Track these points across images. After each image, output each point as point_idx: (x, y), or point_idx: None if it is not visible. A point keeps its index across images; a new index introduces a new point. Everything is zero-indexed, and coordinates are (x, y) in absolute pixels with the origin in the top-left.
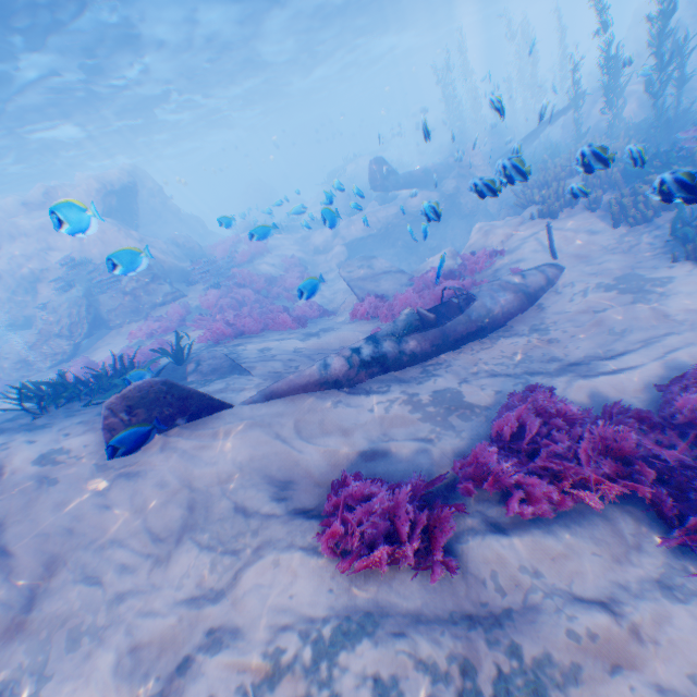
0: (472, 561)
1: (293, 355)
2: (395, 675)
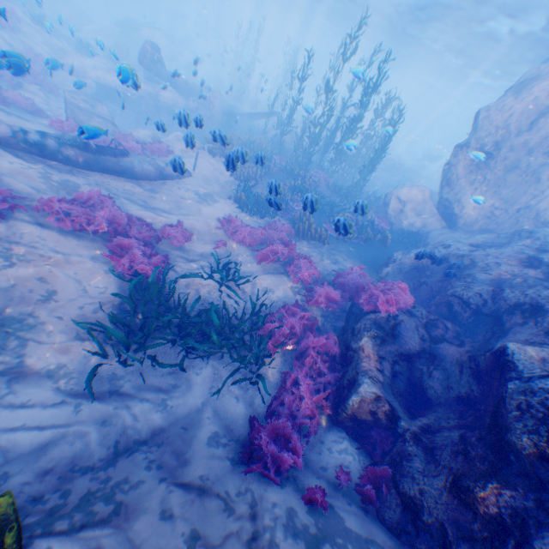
0: (16, 226)
1: None
2: None
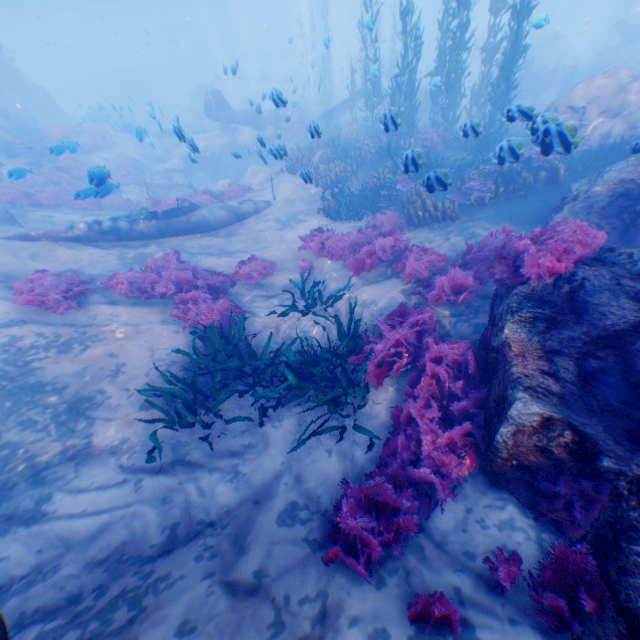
0: (91, 310)
1: (67, 223)
2: (25, 336)
